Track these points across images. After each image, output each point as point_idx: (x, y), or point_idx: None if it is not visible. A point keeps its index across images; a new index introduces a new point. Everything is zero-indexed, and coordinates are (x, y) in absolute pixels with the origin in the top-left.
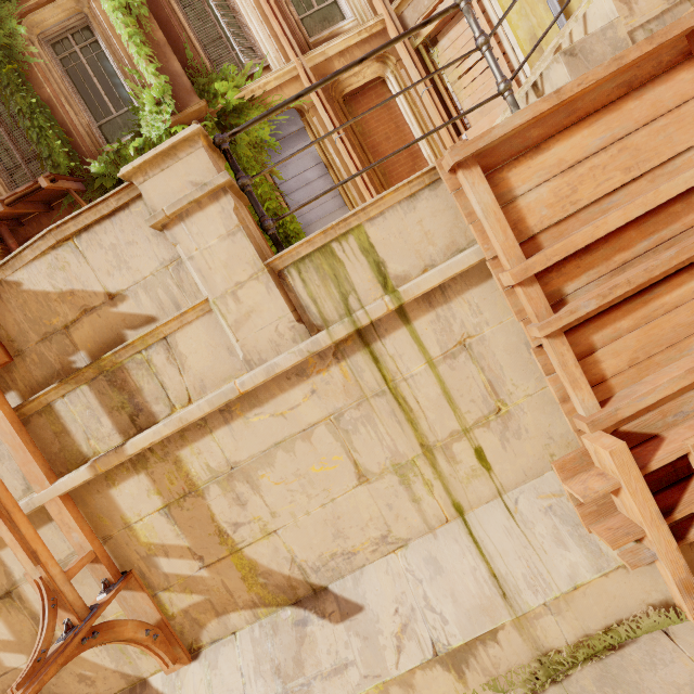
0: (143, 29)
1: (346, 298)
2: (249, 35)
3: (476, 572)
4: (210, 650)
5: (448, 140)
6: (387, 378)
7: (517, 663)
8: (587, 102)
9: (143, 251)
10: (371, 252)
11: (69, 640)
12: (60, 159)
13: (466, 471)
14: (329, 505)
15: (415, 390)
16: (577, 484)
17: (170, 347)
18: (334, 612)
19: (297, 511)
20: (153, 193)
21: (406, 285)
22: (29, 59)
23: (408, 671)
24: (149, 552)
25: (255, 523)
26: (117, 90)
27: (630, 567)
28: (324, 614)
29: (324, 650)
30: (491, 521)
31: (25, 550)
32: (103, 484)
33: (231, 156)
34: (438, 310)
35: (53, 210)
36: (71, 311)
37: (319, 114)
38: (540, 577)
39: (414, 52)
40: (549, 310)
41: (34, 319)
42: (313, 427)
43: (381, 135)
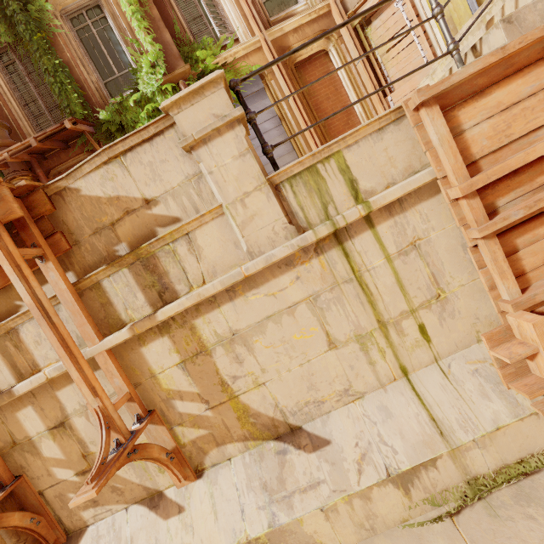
0: (143, 8)
1: (326, 207)
2: (223, 14)
3: (419, 416)
4: (211, 471)
5: (376, 100)
6: (354, 269)
7: (450, 484)
8: (522, 58)
9: (173, 167)
10: (347, 172)
11: (120, 452)
12: (76, 108)
13: (411, 342)
14: (305, 365)
15: (375, 279)
16: (502, 350)
17: (191, 241)
18: (307, 444)
19: (281, 368)
20: (184, 122)
21: (374, 197)
22: (54, 29)
23: (367, 487)
24: (168, 396)
25: (249, 376)
26: (119, 56)
27: (542, 413)
28: (300, 446)
29: (301, 472)
30: (430, 380)
31: (87, 386)
32: (136, 343)
33: (242, 96)
34: (396, 218)
35: (69, 148)
36: (116, 212)
37: (276, 77)
38: (470, 421)
39: (353, 30)
40: (486, 218)
41: (88, 217)
42: (296, 305)
43: (323, 95)
